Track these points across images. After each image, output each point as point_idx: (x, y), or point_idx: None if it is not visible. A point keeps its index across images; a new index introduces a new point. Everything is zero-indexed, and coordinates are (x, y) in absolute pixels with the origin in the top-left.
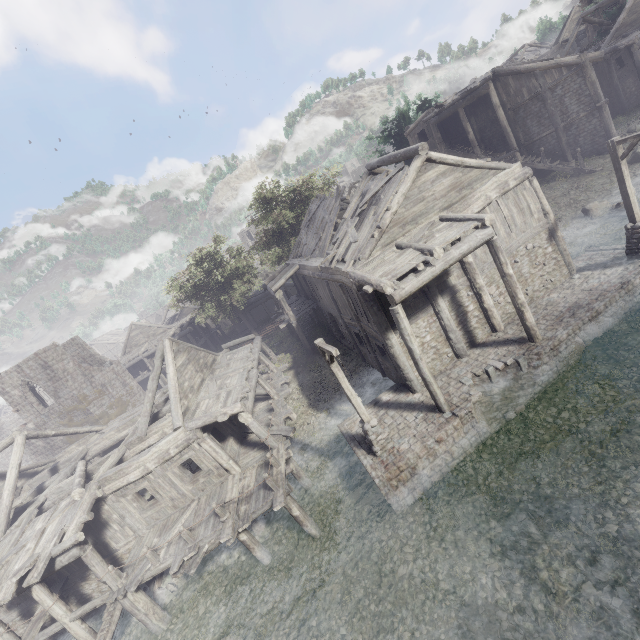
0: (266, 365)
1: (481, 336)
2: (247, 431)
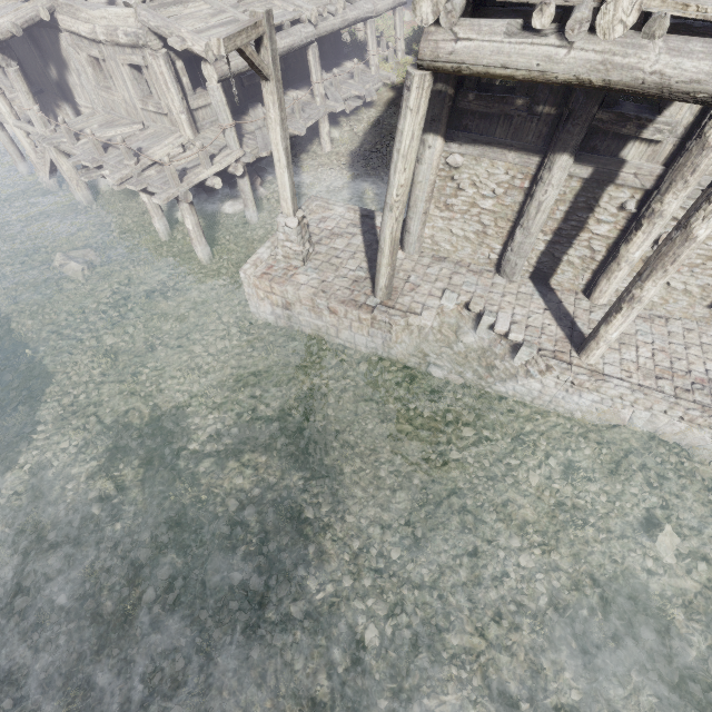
0: (367, 49)
1: (564, 280)
2: (249, 107)
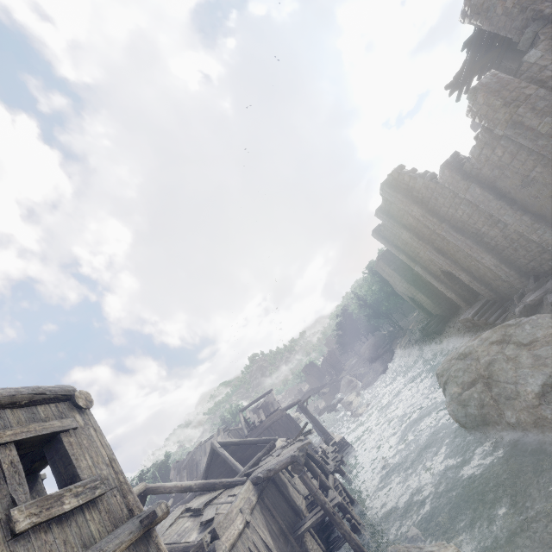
0: None
1: None
2: None
